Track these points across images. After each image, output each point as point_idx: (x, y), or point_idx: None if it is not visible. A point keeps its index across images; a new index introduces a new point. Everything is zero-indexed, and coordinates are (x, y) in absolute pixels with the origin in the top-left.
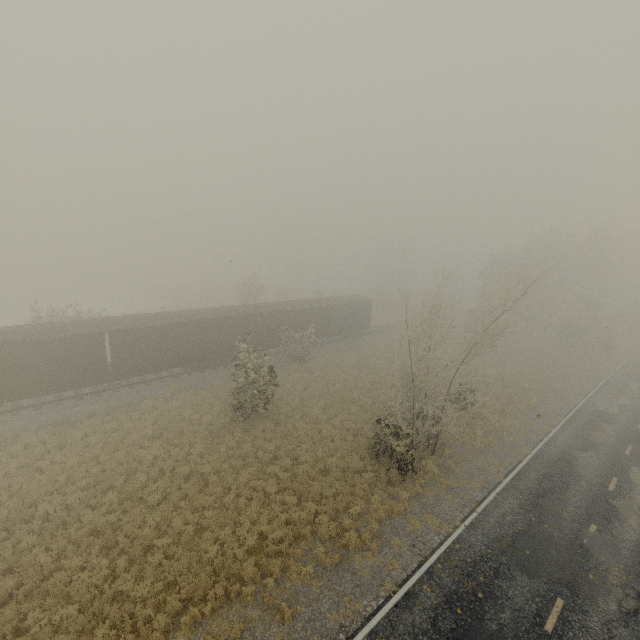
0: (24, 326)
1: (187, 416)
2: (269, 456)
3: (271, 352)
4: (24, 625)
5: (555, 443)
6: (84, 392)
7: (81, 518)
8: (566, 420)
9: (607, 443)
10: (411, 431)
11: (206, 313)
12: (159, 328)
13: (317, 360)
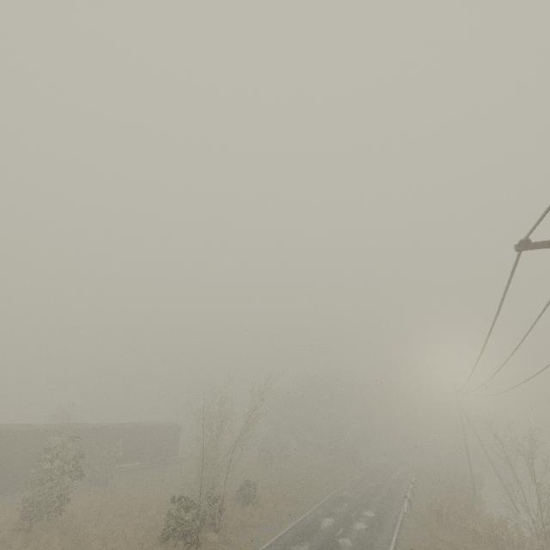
0: None
1: None
2: None
3: (69, 480)
4: None
5: (310, 516)
6: None
7: None
8: (320, 503)
9: (342, 511)
10: (198, 501)
11: (15, 426)
12: None
13: (120, 484)
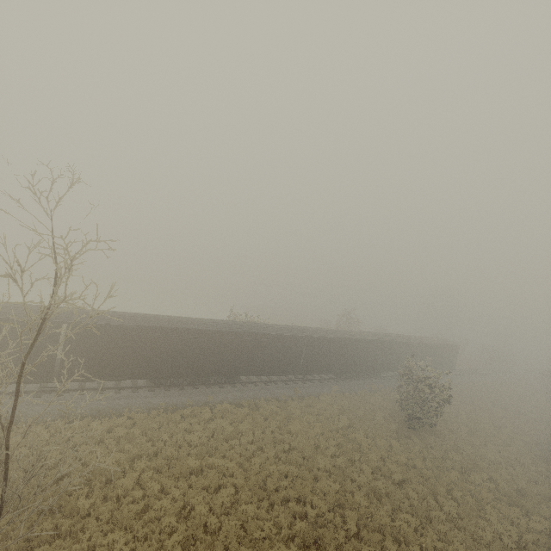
0: (259, 323)
1: (362, 415)
2: (458, 466)
3: (382, 375)
4: (387, 550)
5: None
6: (274, 379)
7: (357, 478)
8: None
9: None
10: None
11: (354, 334)
12: (332, 340)
13: None
